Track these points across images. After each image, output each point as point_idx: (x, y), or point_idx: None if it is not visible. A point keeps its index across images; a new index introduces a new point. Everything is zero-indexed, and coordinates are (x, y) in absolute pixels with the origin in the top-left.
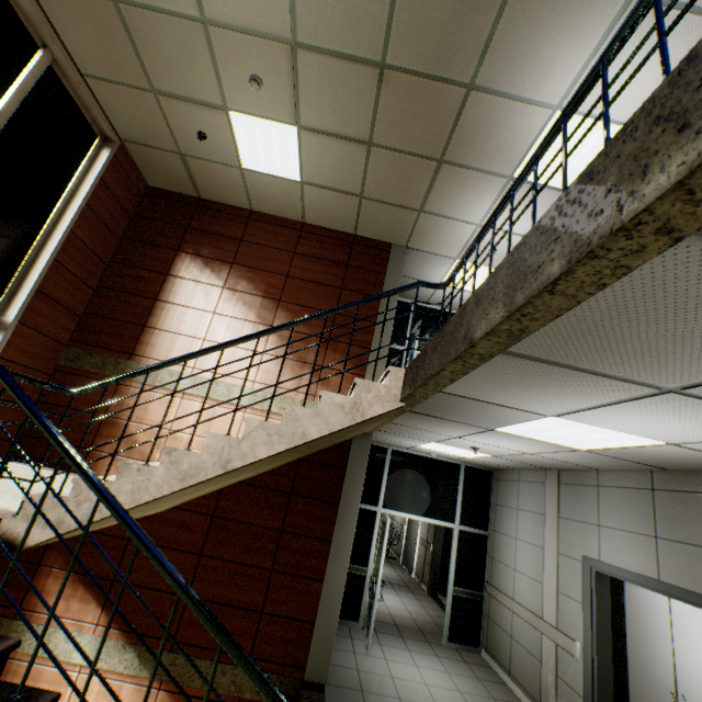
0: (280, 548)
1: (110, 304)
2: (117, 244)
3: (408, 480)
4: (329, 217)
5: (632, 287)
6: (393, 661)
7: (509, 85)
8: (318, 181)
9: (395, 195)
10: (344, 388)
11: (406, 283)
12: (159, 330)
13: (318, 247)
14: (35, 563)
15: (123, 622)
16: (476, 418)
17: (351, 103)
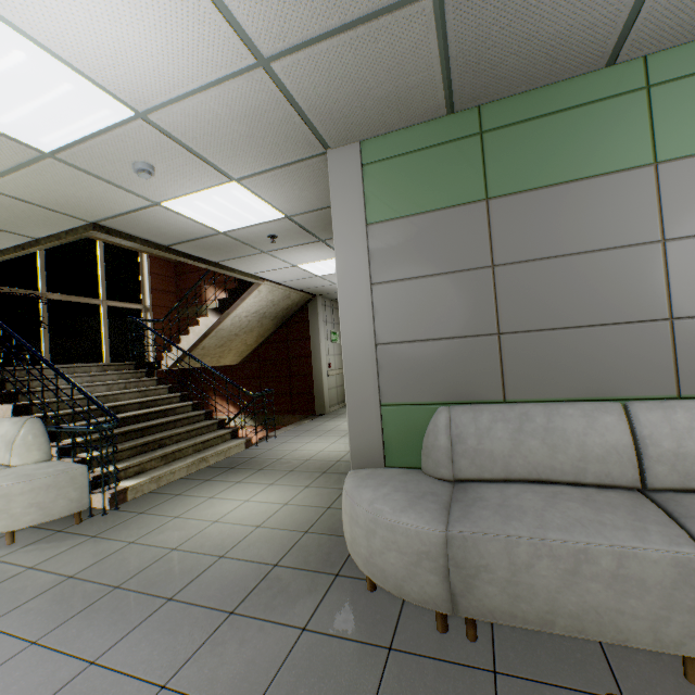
0: None
1: None
2: None
3: None
4: None
5: None
6: None
7: None
8: None
9: None
10: None
11: None
12: None
13: None
14: (199, 287)
15: None
16: None
17: None
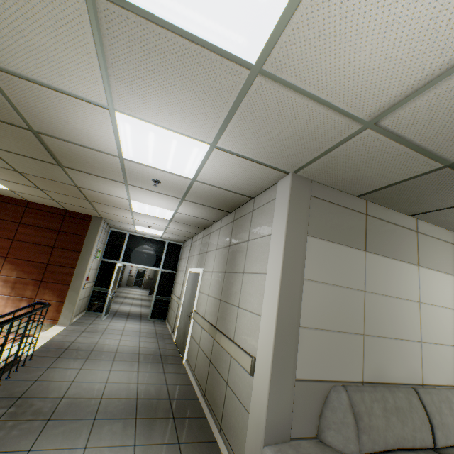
0: None
1: None
2: None
3: None
4: (44, 202)
5: None
6: None
7: (98, 190)
8: (22, 192)
9: (76, 204)
10: (50, 311)
11: (117, 226)
12: None
13: (39, 218)
14: None
15: None
16: None
17: (13, 176)
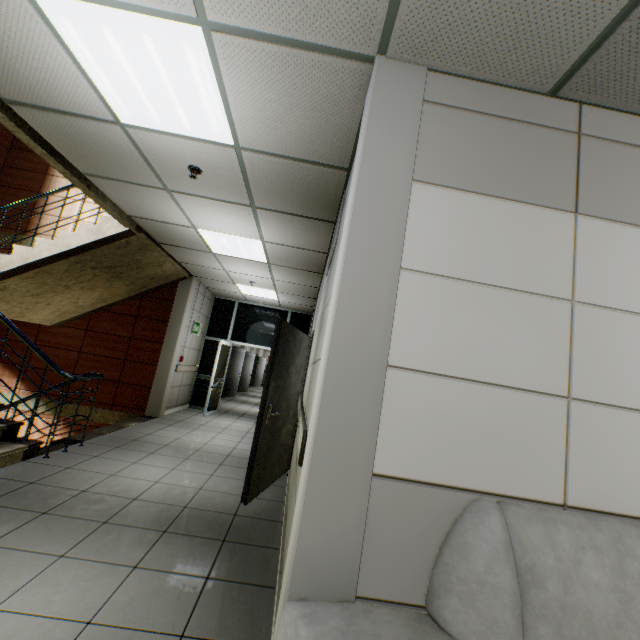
0: (130, 348)
1: (7, 197)
2: (8, 153)
3: (250, 323)
4: None
5: (46, 129)
6: (218, 419)
7: None
8: None
9: None
10: None
11: None
12: (44, 215)
13: None
14: None
15: (36, 388)
16: (188, 241)
17: None
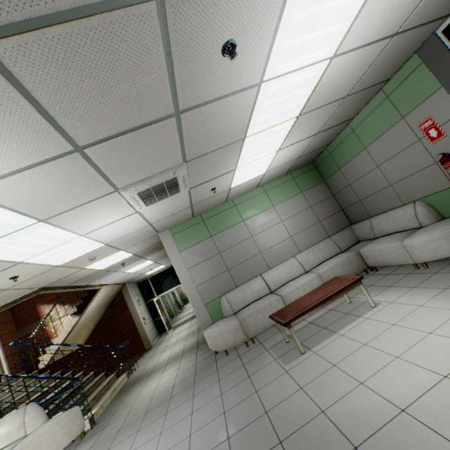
0: None
1: None
2: None
3: None
4: None
5: None
6: None
7: None
8: None
9: None
10: None
11: None
12: None
13: None
14: (35, 308)
15: (67, 303)
16: None
17: None
